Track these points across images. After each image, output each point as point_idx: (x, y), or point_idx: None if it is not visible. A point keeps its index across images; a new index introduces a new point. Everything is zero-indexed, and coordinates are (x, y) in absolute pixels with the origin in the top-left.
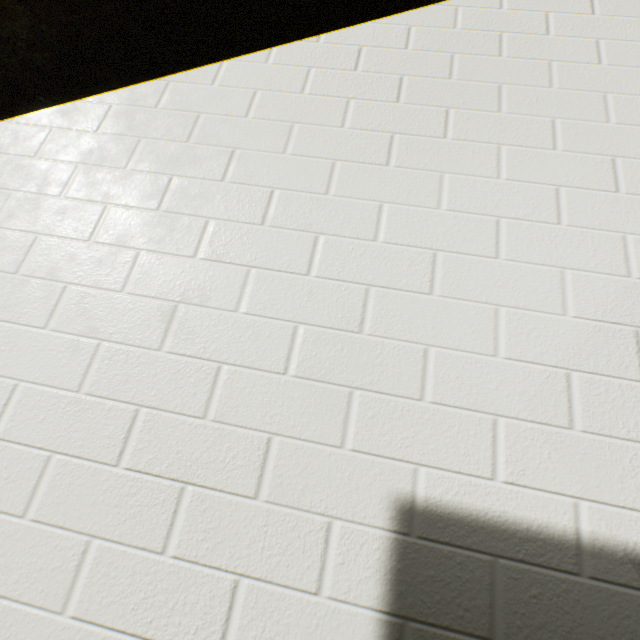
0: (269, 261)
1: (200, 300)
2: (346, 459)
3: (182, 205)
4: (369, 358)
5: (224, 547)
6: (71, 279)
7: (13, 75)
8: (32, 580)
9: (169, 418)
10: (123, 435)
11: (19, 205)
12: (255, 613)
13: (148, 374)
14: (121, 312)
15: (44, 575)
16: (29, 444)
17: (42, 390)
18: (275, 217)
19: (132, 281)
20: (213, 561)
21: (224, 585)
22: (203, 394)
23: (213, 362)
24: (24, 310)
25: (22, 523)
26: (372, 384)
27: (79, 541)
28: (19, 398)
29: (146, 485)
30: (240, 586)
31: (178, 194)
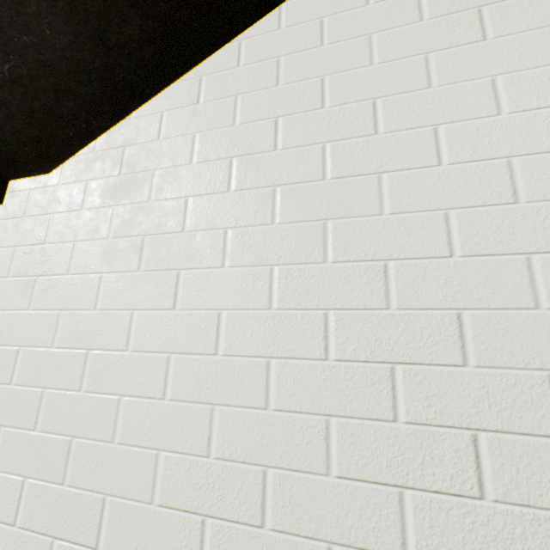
0: (395, 163)
1: (344, 213)
2: (546, 318)
3: (295, 140)
4: (535, 223)
5: (450, 409)
6: (227, 225)
7: (129, 76)
8: (293, 453)
9: (356, 314)
10: (321, 335)
11: (163, 180)
12: (503, 459)
13: (322, 283)
14: (279, 240)
15: (301, 449)
16: (248, 355)
17: (240, 313)
18: (386, 124)
19: (277, 213)
20: (444, 422)
21: (463, 440)
22: (379, 289)
23: (377, 261)
24: (201, 257)
25: (267, 413)
26: (548, 246)
27: (319, 420)
28: (225, 323)
29: (358, 370)
30: (479, 439)
31: (287, 131)
